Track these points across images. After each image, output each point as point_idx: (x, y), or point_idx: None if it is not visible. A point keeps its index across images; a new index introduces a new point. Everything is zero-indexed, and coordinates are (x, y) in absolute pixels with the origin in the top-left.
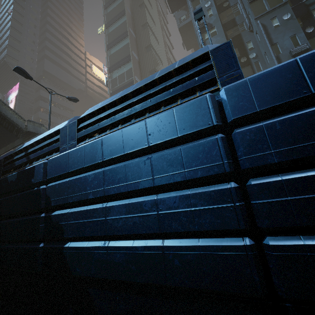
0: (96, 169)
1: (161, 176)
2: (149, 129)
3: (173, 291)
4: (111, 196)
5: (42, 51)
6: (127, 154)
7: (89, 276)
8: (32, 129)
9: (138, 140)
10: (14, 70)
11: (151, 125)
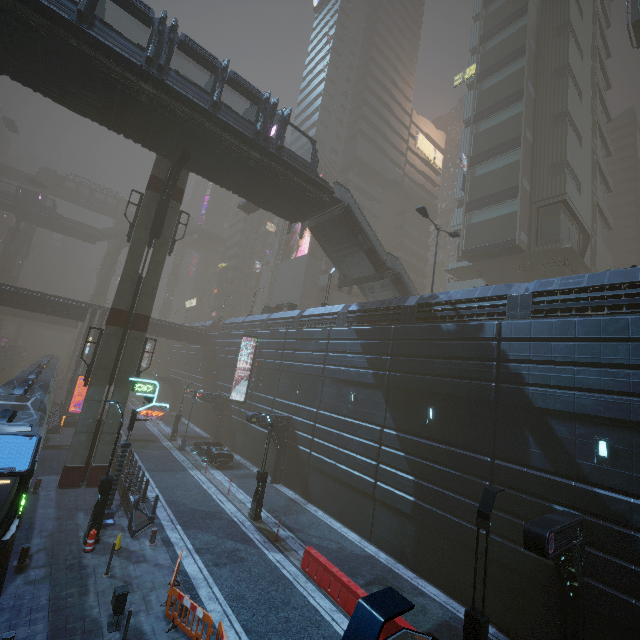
0: (561, 340)
1: (637, 359)
2: (632, 325)
3: (632, 426)
4: (582, 363)
5: (353, 123)
6: (603, 338)
7: (553, 409)
8: (389, 263)
9: (618, 330)
10: (416, 209)
11: (634, 322)
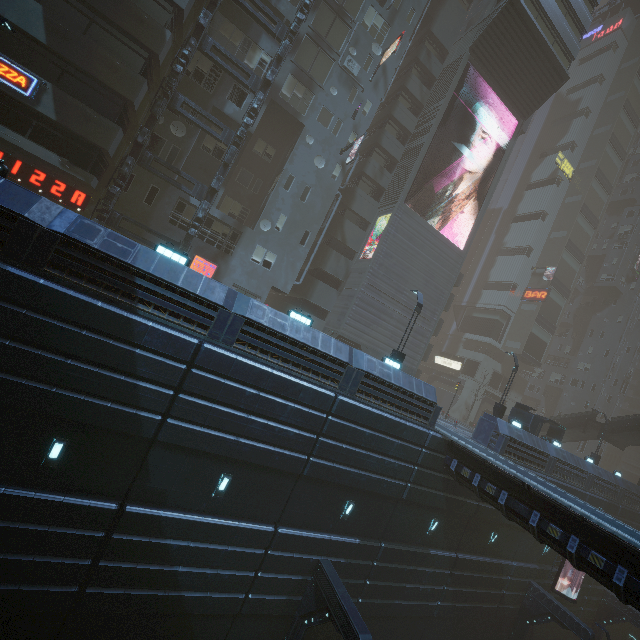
0: None
1: None
2: None
3: None
4: None
5: None
6: None
7: None
8: None
9: None
10: None
11: None
